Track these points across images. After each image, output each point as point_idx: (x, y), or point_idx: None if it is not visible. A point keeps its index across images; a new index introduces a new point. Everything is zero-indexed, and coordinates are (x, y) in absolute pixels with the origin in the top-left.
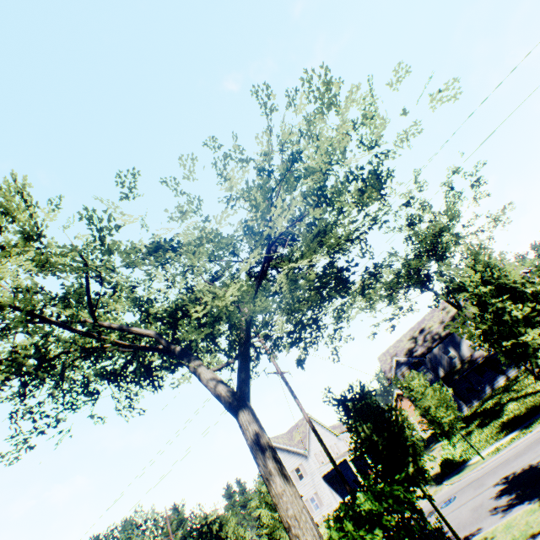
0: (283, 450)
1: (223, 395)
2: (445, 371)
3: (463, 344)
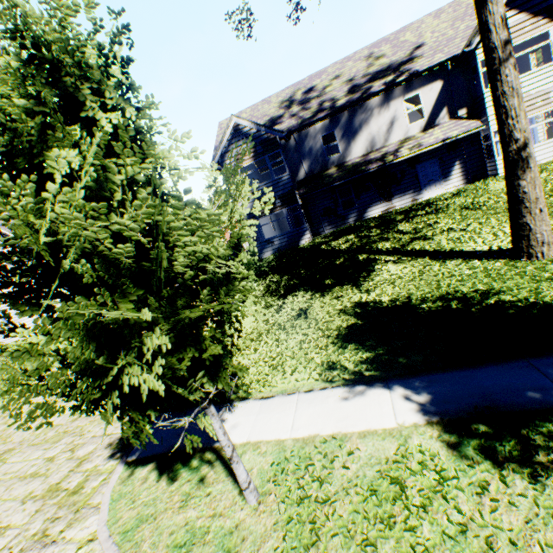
0: None
1: None
2: (310, 173)
3: (363, 133)
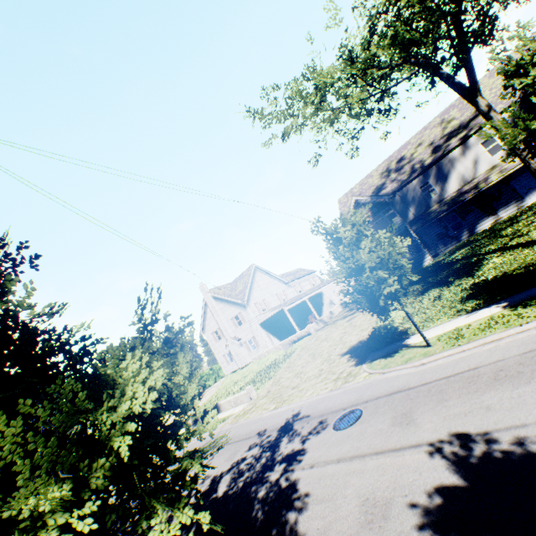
0: (222, 301)
1: None
2: (417, 214)
3: (453, 175)
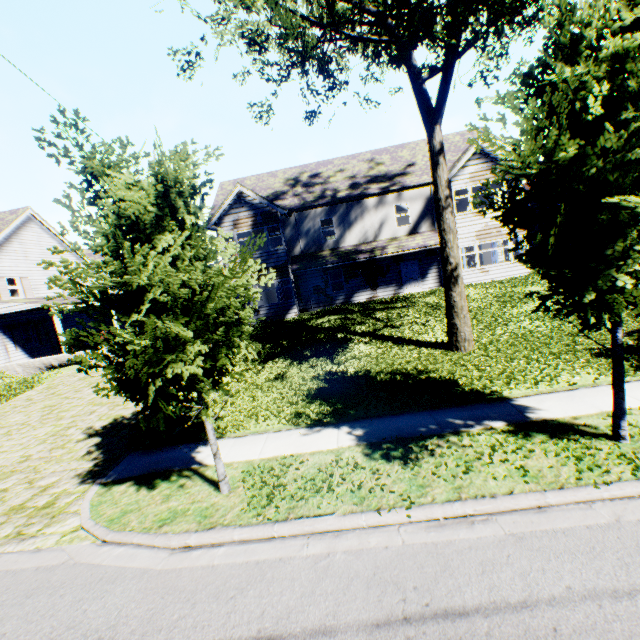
0: None
1: None
2: (306, 251)
3: (358, 226)
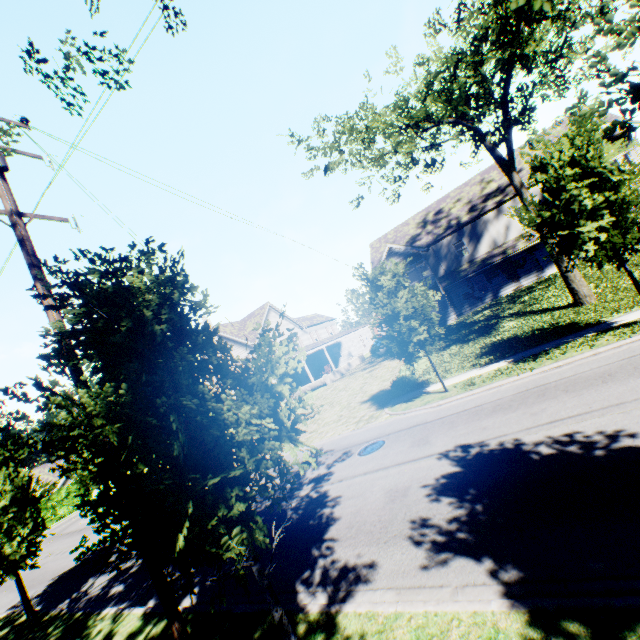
0: (229, 341)
1: None
2: (448, 270)
3: (485, 237)
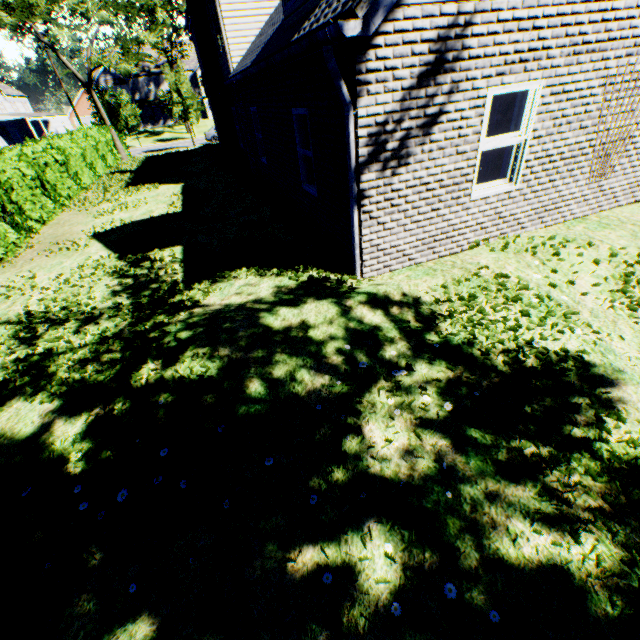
0: None
1: (84, 81)
2: (142, 99)
3: (163, 88)
